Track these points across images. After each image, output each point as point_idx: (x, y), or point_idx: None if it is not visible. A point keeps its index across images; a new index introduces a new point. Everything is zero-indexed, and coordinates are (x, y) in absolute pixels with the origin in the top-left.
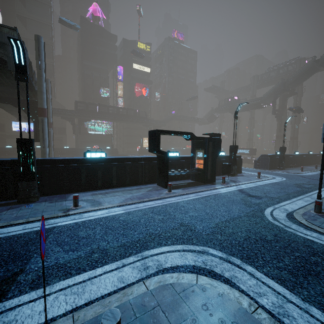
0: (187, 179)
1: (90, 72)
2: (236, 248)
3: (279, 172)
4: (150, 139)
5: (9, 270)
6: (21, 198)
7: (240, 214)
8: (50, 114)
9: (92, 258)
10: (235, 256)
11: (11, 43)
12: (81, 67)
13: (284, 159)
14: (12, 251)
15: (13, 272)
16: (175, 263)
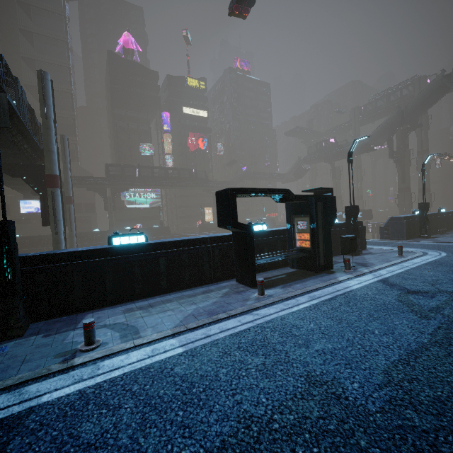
0: (284, 268)
1: (125, 123)
2: None
3: (426, 243)
4: (219, 205)
5: None
6: None
7: (421, 340)
8: (69, 184)
9: None
10: None
11: None
12: (112, 117)
13: (428, 221)
14: None
15: None
16: None
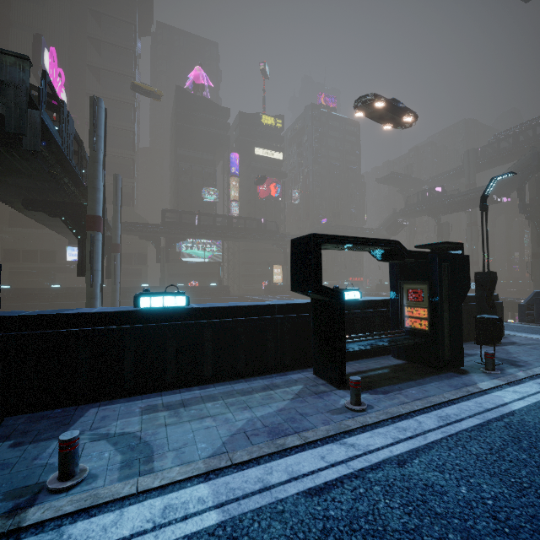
0: (384, 356)
1: (188, 165)
2: None
3: None
4: (295, 259)
5: None
6: None
7: None
8: (117, 229)
9: None
10: None
11: None
12: (174, 158)
13: None
14: None
15: None
16: None
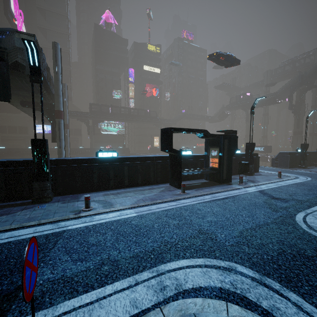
0: (201, 179)
1: (103, 75)
2: (270, 265)
3: (302, 171)
4: (162, 137)
5: (13, 282)
6: (35, 198)
7: (267, 221)
8: (66, 116)
9: (102, 272)
10: (271, 278)
11: (26, 45)
12: (95, 71)
13: (306, 156)
14: (20, 259)
15: (17, 285)
16: (197, 283)
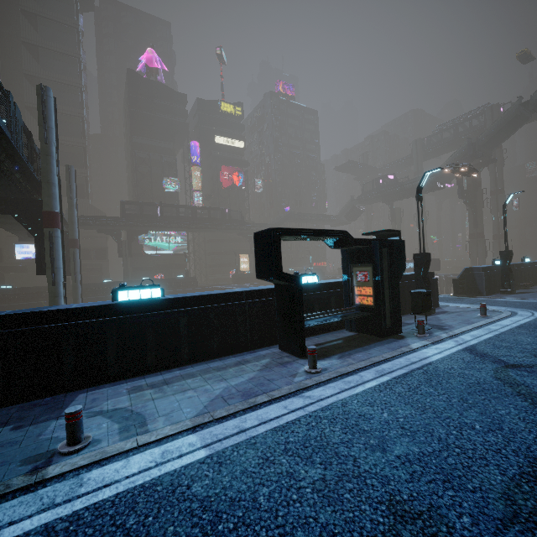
0: (339, 330)
1: (146, 154)
2: None
3: (512, 300)
4: (259, 250)
5: None
6: None
7: None
8: (74, 224)
9: None
10: None
11: None
12: (130, 147)
13: (512, 273)
14: None
15: None
16: None
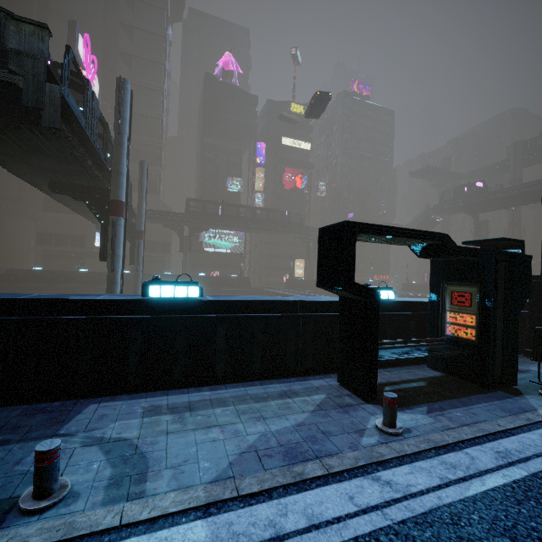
0: (417, 365)
1: (214, 154)
2: None
3: None
4: (323, 251)
5: None
6: None
7: None
8: (142, 216)
9: None
10: None
11: None
12: (200, 147)
13: None
14: None
15: None
16: None
